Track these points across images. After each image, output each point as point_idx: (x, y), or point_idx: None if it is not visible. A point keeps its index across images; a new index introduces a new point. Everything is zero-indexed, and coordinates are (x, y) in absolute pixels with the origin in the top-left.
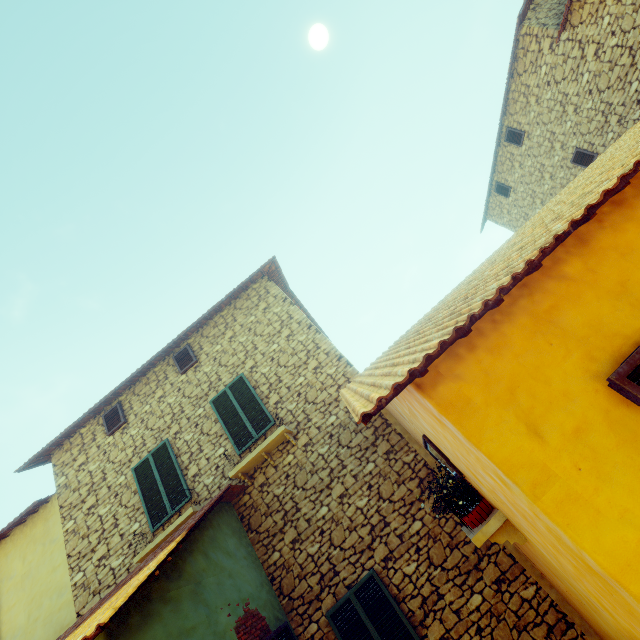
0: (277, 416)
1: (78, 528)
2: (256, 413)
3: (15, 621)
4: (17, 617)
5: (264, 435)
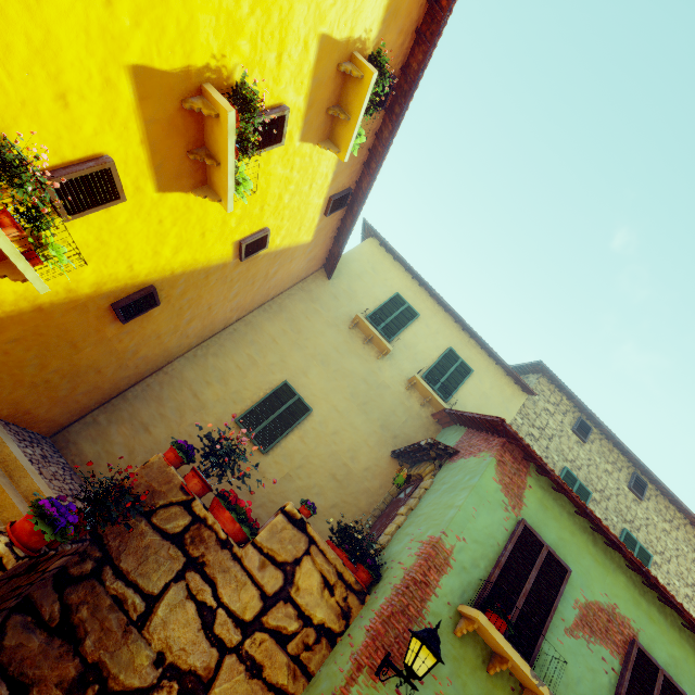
0: None
1: (521, 430)
2: None
3: (466, 401)
4: (468, 401)
5: None
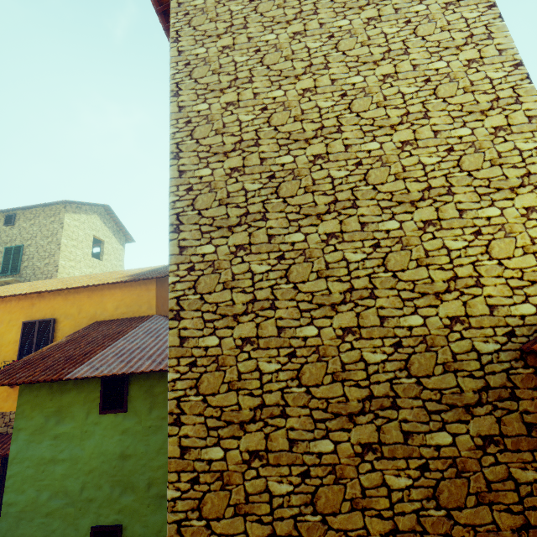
0: (22, 271)
1: None
2: (16, 265)
3: None
4: None
5: (13, 275)
